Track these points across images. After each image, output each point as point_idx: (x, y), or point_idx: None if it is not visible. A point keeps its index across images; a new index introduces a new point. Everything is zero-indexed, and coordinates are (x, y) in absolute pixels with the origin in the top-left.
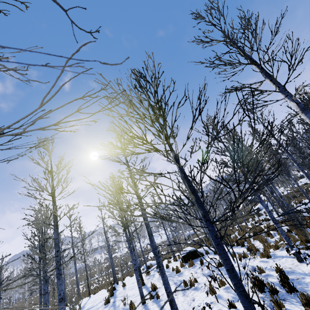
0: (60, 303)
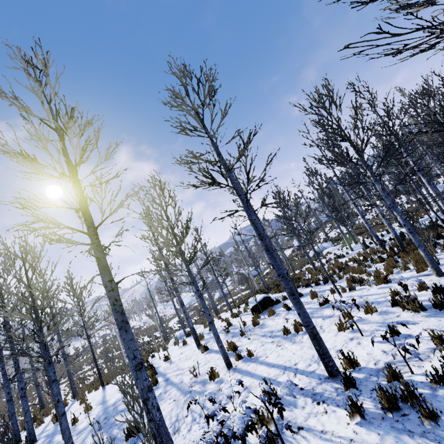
0: (139, 372)
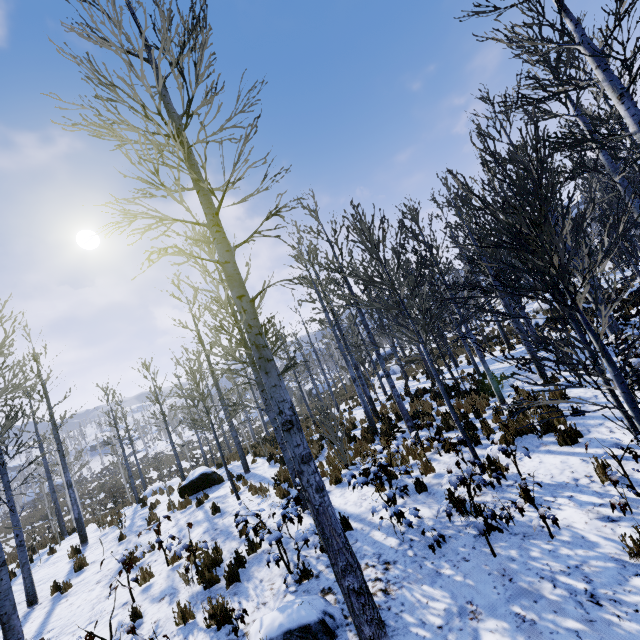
0: None
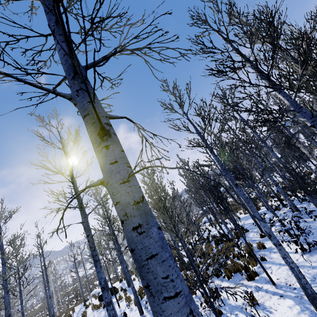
0: None
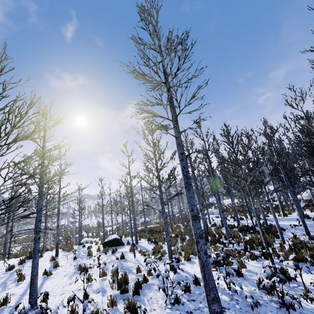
0: None
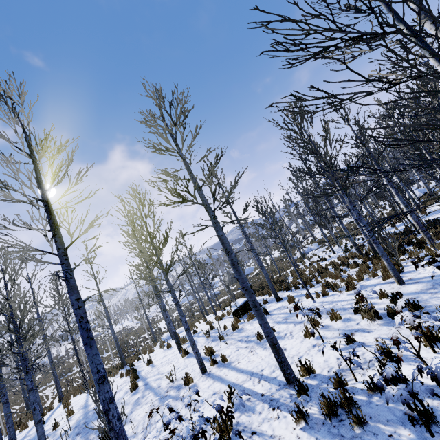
0: (101, 385)
